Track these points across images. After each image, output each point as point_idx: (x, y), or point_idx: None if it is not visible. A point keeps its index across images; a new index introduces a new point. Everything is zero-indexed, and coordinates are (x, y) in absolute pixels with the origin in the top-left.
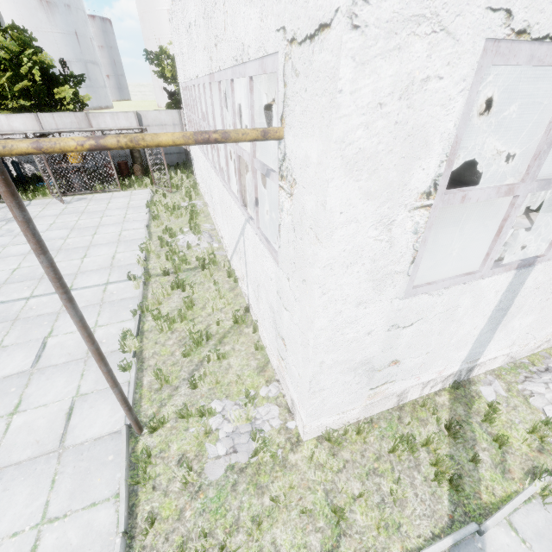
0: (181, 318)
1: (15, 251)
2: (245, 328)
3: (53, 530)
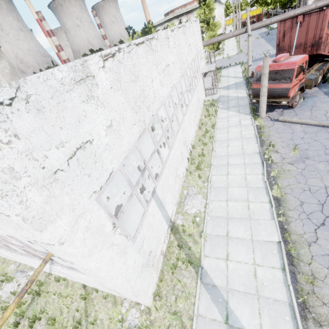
0: None
1: None
2: (92, 295)
3: None
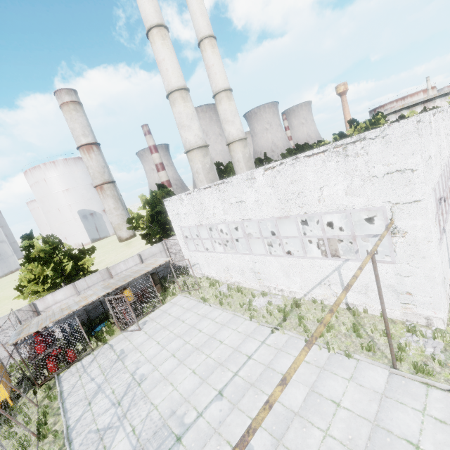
0: (331, 328)
1: (170, 366)
2: (360, 315)
3: (430, 410)
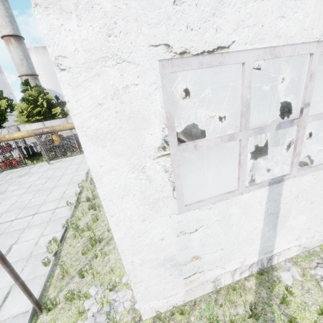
0: (88, 228)
1: (17, 193)
2: None
3: None
